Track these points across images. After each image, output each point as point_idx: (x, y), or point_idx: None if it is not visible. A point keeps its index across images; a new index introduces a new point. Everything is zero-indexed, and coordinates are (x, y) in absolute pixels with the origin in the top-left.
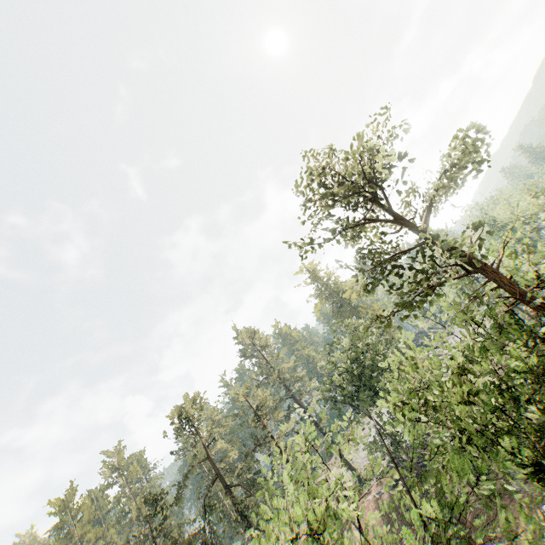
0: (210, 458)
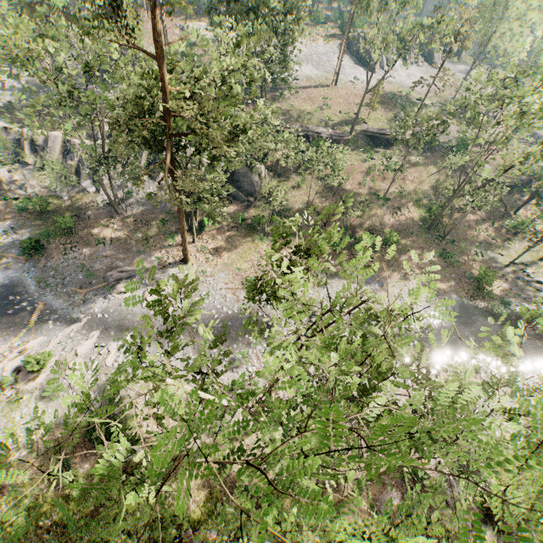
0: None
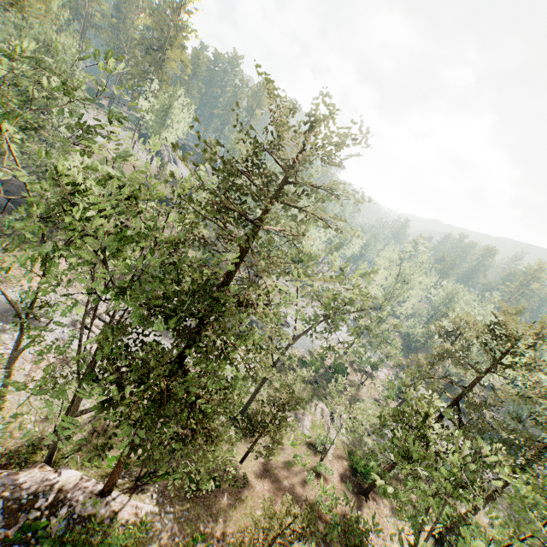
0: None
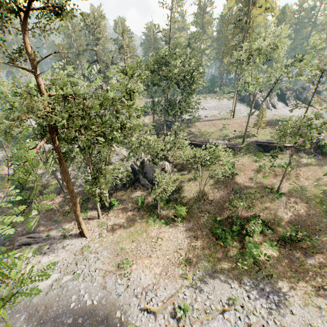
0: (96, 52)
